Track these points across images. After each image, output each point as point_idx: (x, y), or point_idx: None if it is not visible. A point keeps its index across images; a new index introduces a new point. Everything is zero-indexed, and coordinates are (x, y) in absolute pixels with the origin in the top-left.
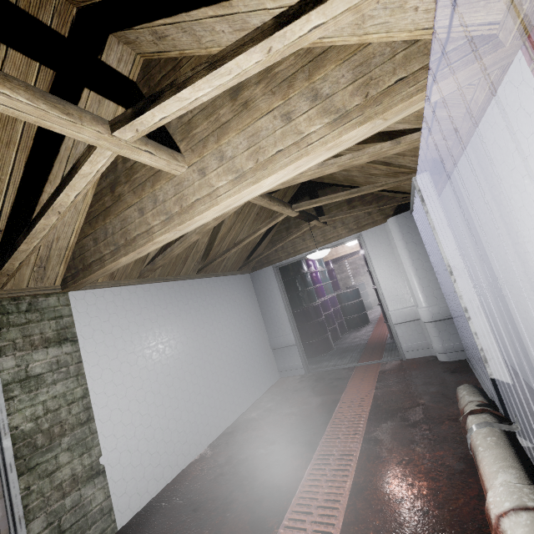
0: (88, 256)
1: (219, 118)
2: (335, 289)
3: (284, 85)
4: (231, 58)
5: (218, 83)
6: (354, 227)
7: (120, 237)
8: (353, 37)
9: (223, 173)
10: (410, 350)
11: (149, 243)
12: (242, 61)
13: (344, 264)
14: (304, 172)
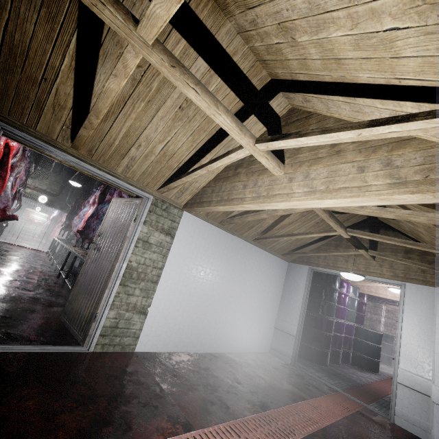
0: (204, 197)
1: (318, 153)
2: (357, 321)
3: (370, 150)
4: (335, 132)
5: (322, 140)
6: (400, 274)
7: (226, 195)
8: (434, 138)
9: (302, 185)
10: (403, 417)
11: (239, 205)
12: (341, 134)
13: (380, 307)
14: (365, 208)
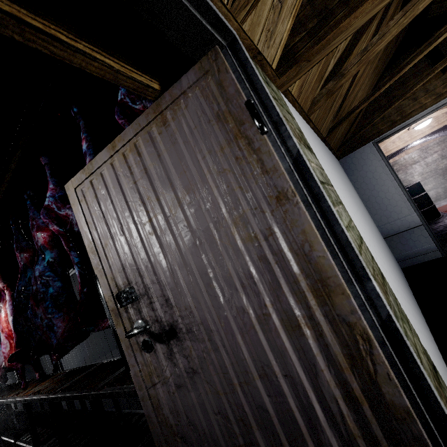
0: None
1: None
2: None
3: None
4: None
5: None
6: None
7: None
8: None
9: None
10: None
11: None
12: None
13: None
14: None
